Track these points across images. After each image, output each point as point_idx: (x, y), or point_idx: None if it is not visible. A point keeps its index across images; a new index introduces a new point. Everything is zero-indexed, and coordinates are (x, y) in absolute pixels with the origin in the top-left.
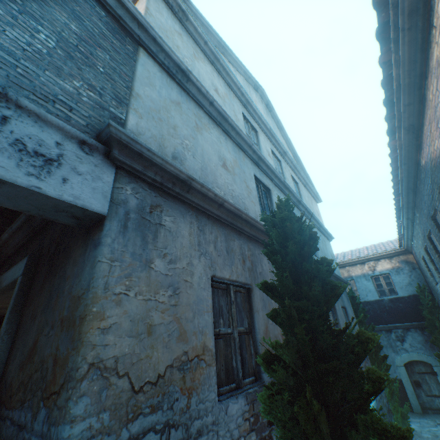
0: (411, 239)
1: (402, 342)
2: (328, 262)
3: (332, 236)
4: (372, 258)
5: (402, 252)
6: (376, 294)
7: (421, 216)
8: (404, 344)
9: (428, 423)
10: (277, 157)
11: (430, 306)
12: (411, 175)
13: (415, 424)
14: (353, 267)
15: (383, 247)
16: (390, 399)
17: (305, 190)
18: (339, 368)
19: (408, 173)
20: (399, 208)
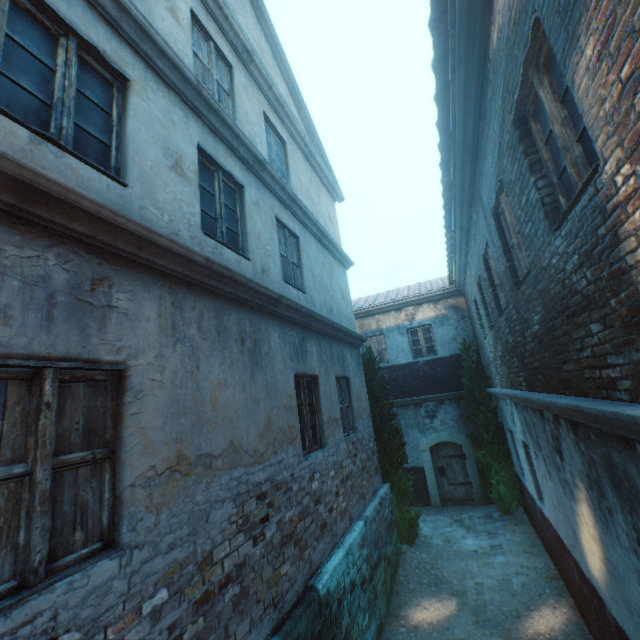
0: (464, 271)
1: (432, 418)
2: None
3: (350, 261)
4: (413, 302)
5: (452, 294)
6: (410, 355)
7: (479, 217)
8: (434, 422)
9: (444, 521)
10: (220, 50)
11: (473, 370)
12: (471, 105)
13: (428, 525)
14: (386, 316)
15: (430, 285)
16: (399, 503)
17: (307, 166)
18: None
19: (467, 98)
20: (451, 206)
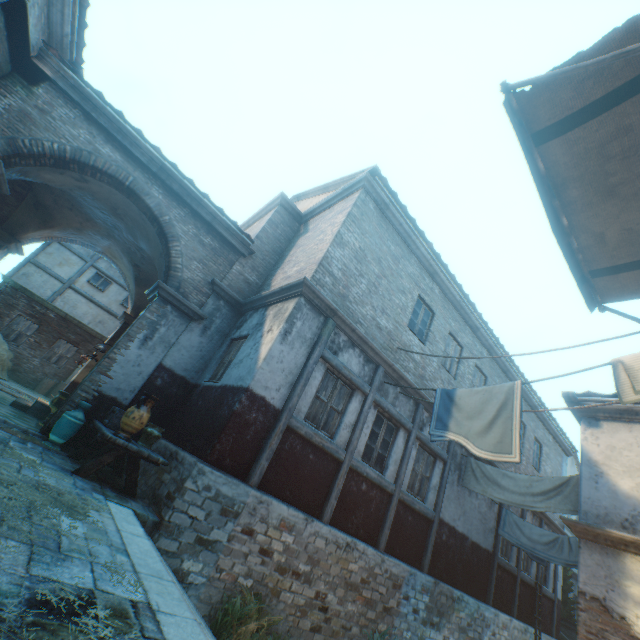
0: None
1: None
2: (572, 583)
3: None
4: None
5: None
6: None
7: None
8: None
9: None
10: None
11: None
12: None
13: None
14: None
15: None
16: None
17: None
18: (566, 602)
19: None
20: None
